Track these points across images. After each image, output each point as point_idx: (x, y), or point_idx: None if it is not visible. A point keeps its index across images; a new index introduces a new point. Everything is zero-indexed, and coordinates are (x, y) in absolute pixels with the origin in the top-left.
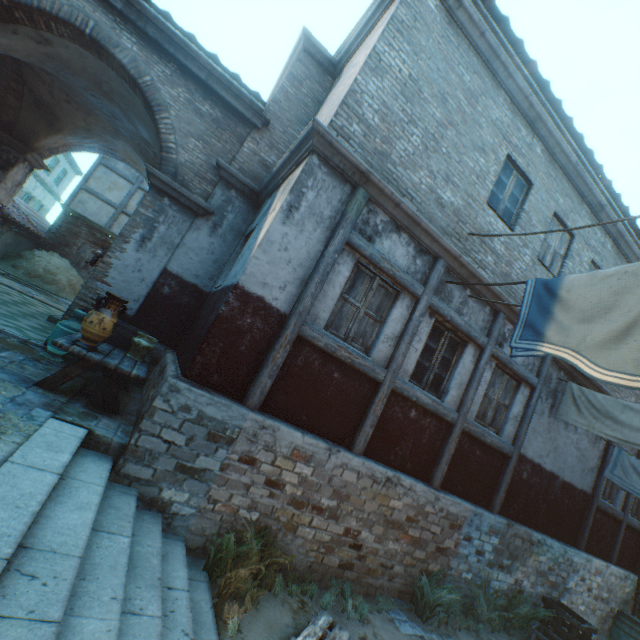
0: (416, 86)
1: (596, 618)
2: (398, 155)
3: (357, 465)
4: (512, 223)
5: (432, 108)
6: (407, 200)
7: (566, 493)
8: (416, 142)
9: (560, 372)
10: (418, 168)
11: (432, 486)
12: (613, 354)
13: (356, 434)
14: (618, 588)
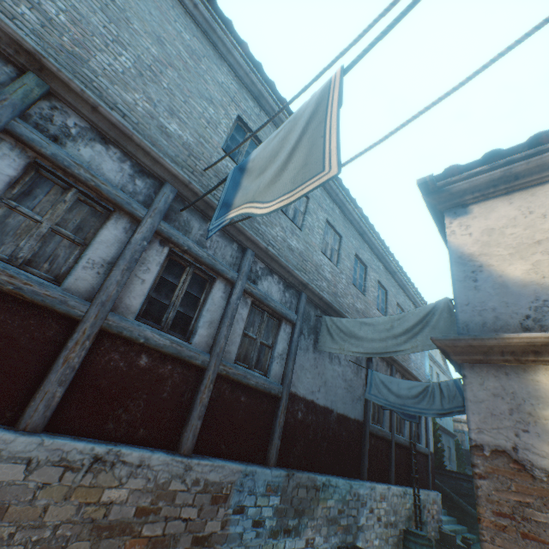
0: (123, 14)
1: (391, 547)
2: (101, 66)
3: (26, 449)
4: None
5: (147, 43)
6: (118, 115)
7: (343, 425)
8: (127, 64)
9: (317, 310)
10: (132, 89)
11: (183, 453)
12: (277, 184)
13: (31, 400)
14: (401, 507)
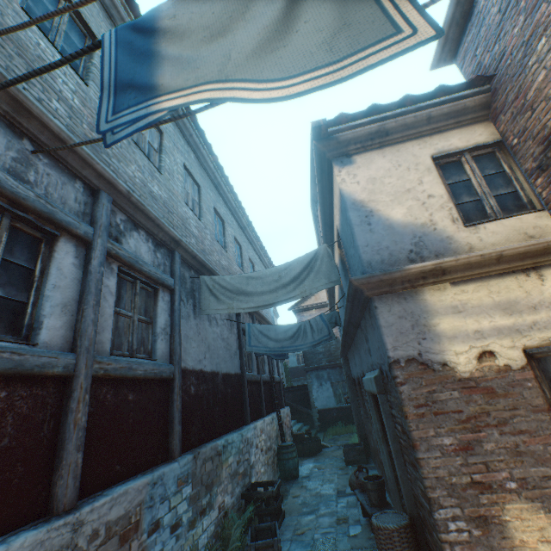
0: None
1: (271, 466)
2: None
3: None
4: (84, 77)
5: None
6: None
7: (228, 384)
8: None
9: (191, 271)
10: None
11: (61, 511)
12: (286, 52)
13: None
14: (272, 431)
